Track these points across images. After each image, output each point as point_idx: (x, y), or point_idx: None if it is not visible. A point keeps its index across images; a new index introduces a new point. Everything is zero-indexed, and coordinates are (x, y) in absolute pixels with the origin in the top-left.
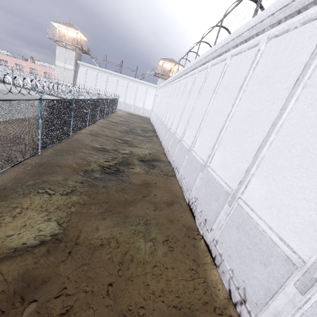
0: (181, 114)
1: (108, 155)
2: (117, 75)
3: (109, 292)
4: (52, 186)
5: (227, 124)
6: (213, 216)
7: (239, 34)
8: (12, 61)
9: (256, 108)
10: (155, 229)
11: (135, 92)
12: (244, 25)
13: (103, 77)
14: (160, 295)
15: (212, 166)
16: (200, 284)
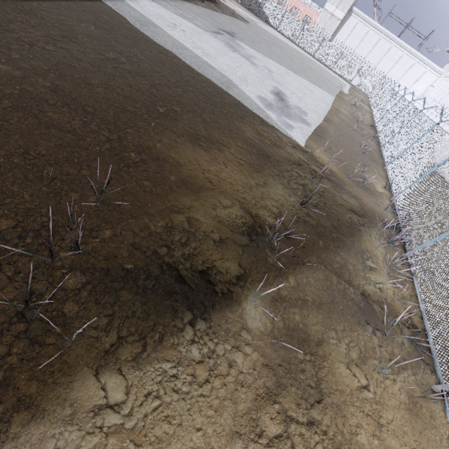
0: None
1: None
2: (393, 40)
3: None
4: None
5: None
6: None
7: None
8: None
9: None
10: None
11: (403, 73)
12: None
13: (373, 38)
14: None
15: None
16: None
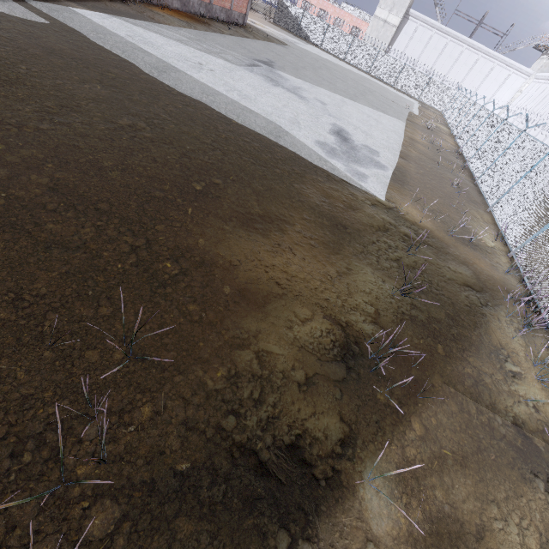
0: None
1: None
2: (465, 42)
3: None
4: None
5: None
6: None
7: None
8: (317, 3)
9: None
10: None
11: (482, 80)
12: None
13: (439, 43)
14: None
15: None
16: None
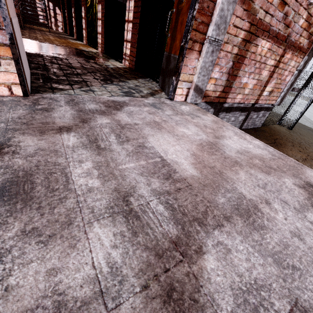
0: None
1: None
2: None
3: None
4: None
5: None
6: None
7: None
8: None
9: None
10: None
11: None
12: None
13: None
14: None
15: None
16: None
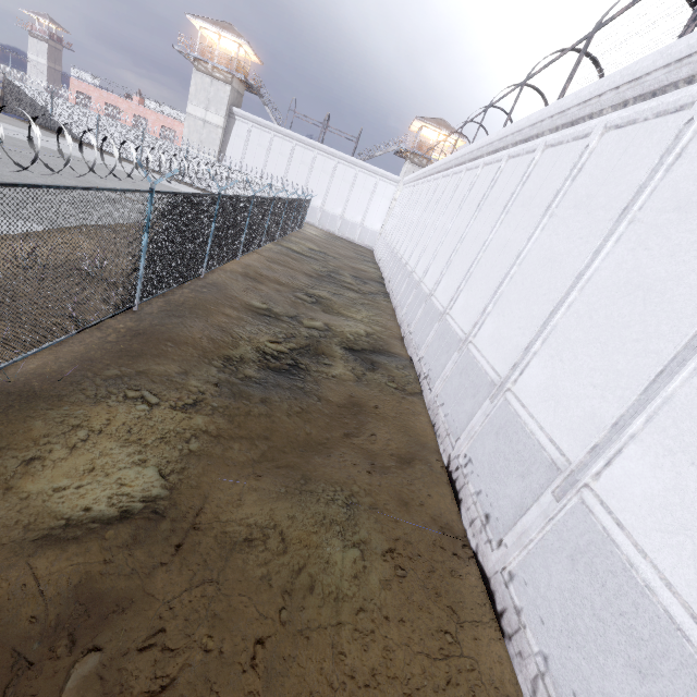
0: (452, 253)
1: (277, 328)
2: (313, 146)
3: (257, 660)
4: (155, 387)
5: (574, 296)
6: (508, 512)
7: (637, 76)
8: (100, 96)
9: (662, 269)
10: (369, 518)
11: (350, 189)
12: (657, 53)
13: (284, 147)
14: (367, 684)
15: (519, 392)
16: (463, 672)
